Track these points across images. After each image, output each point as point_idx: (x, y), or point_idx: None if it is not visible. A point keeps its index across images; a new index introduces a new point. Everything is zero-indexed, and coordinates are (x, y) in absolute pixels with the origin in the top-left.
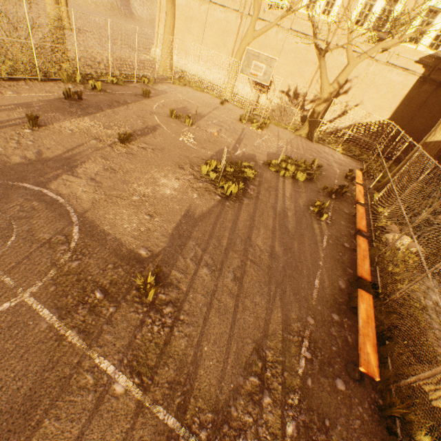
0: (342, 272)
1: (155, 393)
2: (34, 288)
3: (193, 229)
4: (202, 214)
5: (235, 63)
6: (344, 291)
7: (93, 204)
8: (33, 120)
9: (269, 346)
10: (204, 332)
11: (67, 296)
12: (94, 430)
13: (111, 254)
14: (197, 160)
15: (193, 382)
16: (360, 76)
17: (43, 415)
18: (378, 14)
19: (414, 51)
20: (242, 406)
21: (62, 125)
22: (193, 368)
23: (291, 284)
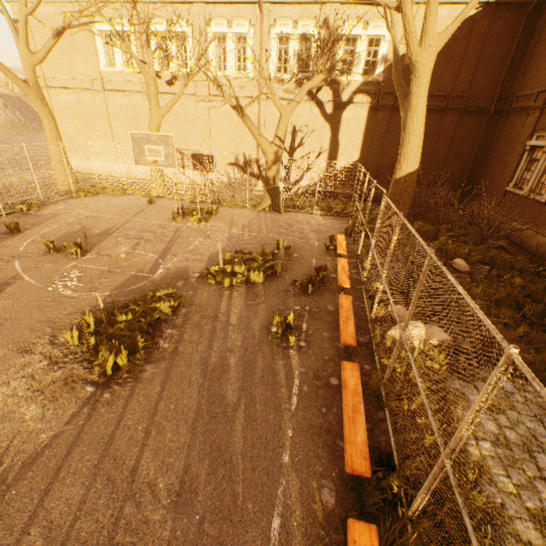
0: (329, 458)
1: None
2: None
3: None
4: (31, 458)
5: None
6: (333, 515)
7: None
8: None
9: None
10: None
11: None
12: None
13: None
14: (70, 320)
15: None
16: (307, 123)
17: None
18: (297, 56)
19: (351, 82)
20: None
21: None
22: None
23: None
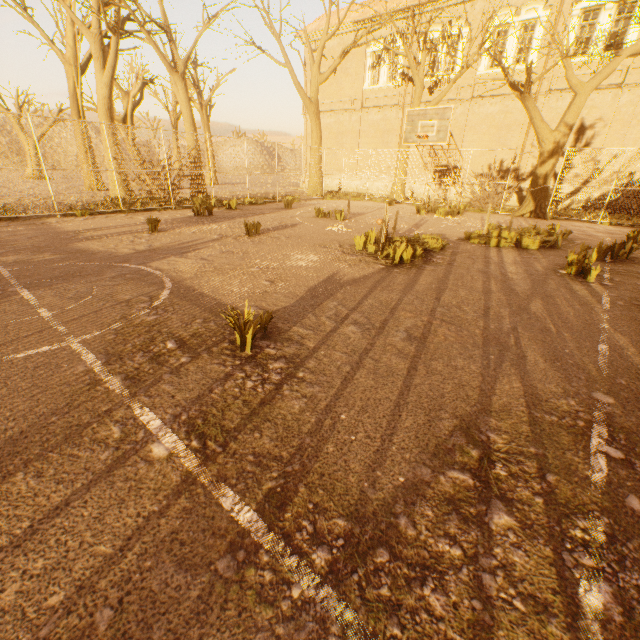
0: None
1: (224, 466)
2: (88, 336)
3: (335, 292)
4: (352, 280)
5: (401, 154)
6: None
7: (196, 275)
8: (152, 224)
9: (496, 428)
10: (341, 395)
11: (127, 345)
12: (90, 503)
13: (204, 311)
14: (349, 241)
15: (308, 461)
16: (605, 115)
17: (19, 467)
18: (608, 30)
19: None
20: (428, 521)
21: (184, 230)
22: (311, 441)
23: (538, 348)
